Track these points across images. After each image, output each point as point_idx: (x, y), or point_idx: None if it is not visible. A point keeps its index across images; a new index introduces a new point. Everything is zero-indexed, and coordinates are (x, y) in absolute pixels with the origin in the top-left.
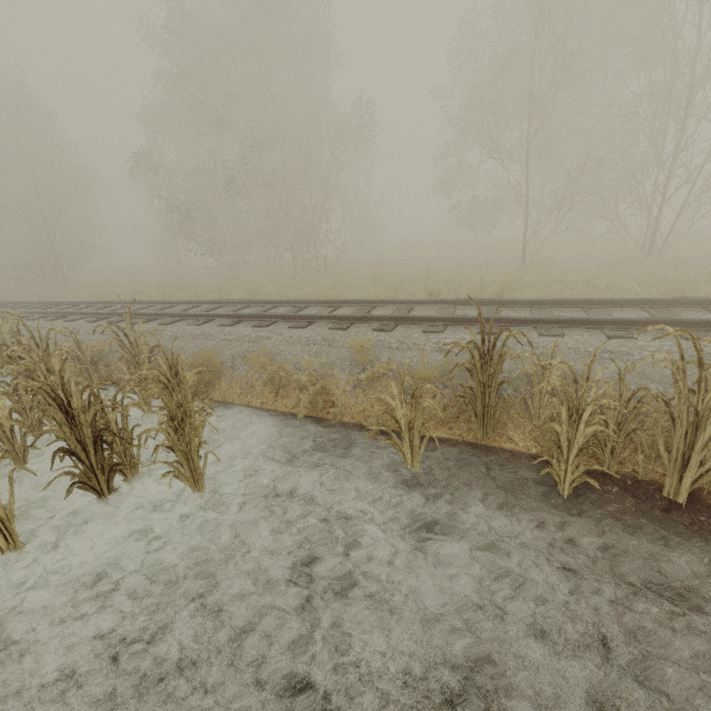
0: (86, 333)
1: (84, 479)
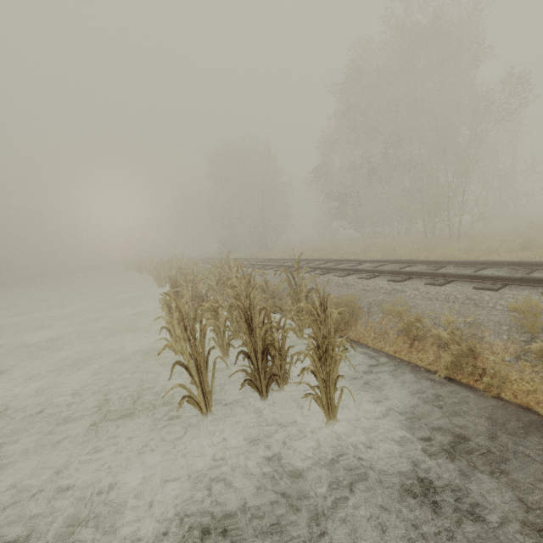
0: (271, 277)
1: (253, 379)
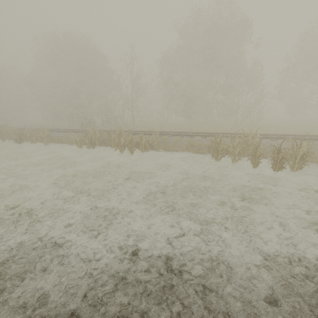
0: None
1: None
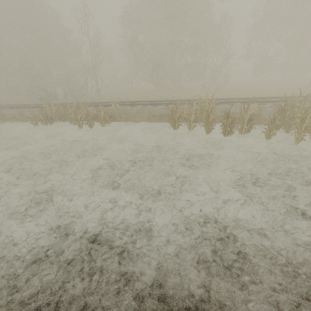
0: None
1: None
